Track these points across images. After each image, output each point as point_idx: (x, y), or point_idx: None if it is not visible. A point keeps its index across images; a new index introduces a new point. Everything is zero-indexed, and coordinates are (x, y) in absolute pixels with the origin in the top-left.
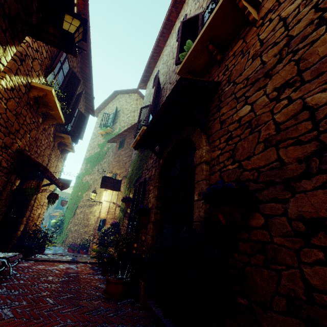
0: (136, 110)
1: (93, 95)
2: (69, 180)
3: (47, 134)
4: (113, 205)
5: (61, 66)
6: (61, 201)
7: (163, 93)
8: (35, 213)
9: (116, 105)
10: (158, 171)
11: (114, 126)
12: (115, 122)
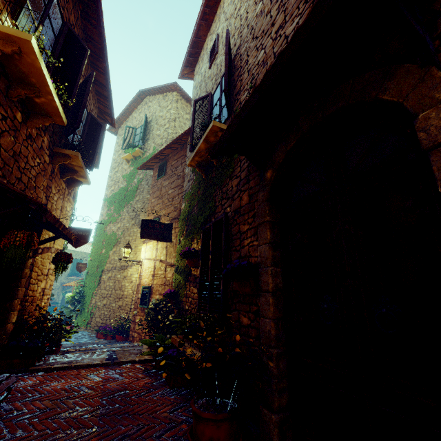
0: (177, 117)
1: (109, 85)
2: (88, 230)
3: (37, 147)
4: (161, 264)
5: (46, 9)
6: (77, 264)
7: (238, 62)
8: (36, 288)
9: (144, 113)
10: (263, 194)
11: (146, 146)
12: (146, 139)
